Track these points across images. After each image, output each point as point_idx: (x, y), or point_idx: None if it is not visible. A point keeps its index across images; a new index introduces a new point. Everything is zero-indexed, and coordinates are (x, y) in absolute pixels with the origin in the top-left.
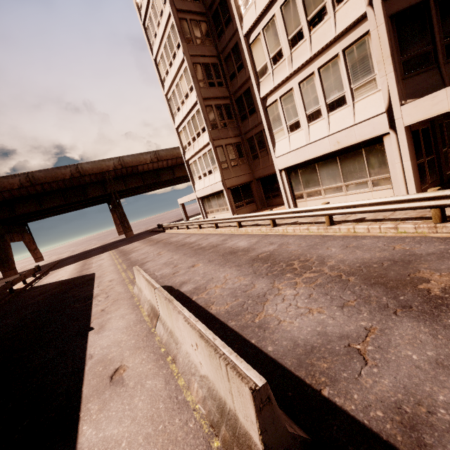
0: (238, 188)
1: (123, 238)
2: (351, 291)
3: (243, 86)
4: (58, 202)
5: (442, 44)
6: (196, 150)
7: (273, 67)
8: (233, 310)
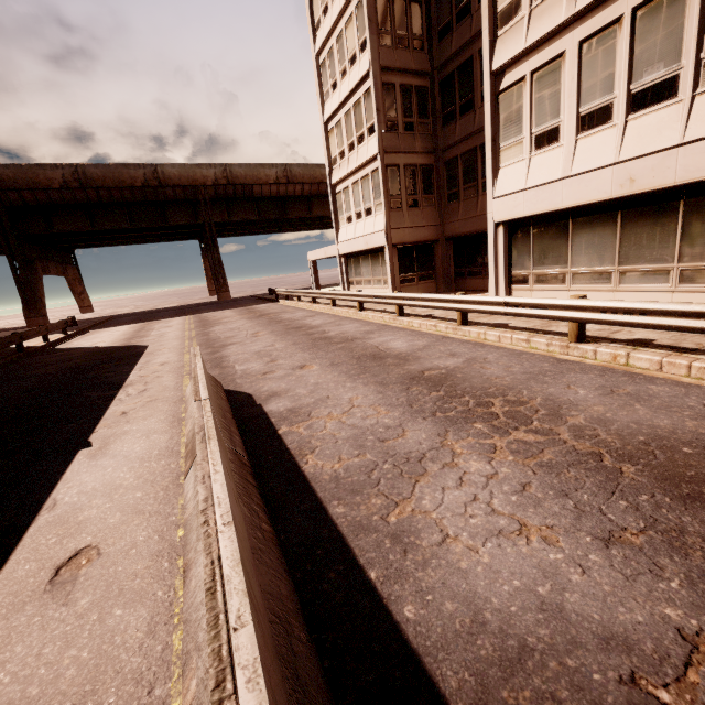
0: (412, 248)
1: (214, 300)
2: (629, 502)
3: (461, 54)
4: (119, 224)
5: None
6: (352, 167)
7: (534, 4)
8: (349, 477)
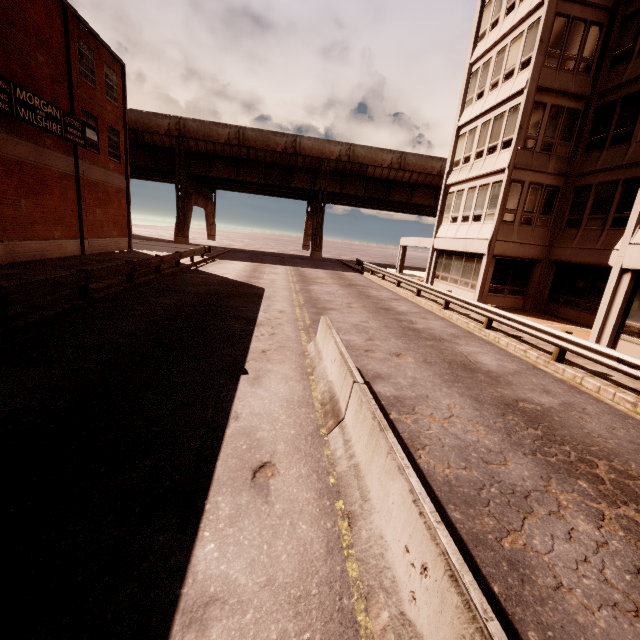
0: (511, 262)
1: (306, 255)
2: None
3: (633, 84)
4: (256, 178)
5: None
6: (474, 173)
7: None
8: (460, 487)
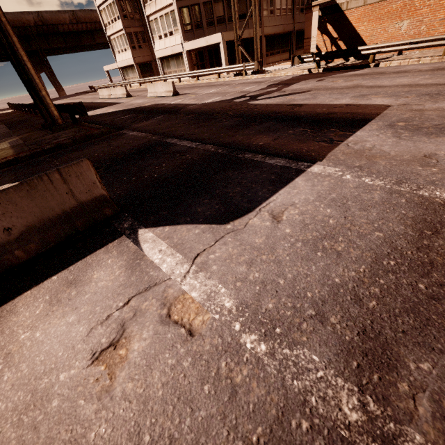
0: (144, 64)
1: (54, 97)
2: None
3: None
4: None
5: (194, 23)
6: (115, 30)
7: (150, 2)
8: None
